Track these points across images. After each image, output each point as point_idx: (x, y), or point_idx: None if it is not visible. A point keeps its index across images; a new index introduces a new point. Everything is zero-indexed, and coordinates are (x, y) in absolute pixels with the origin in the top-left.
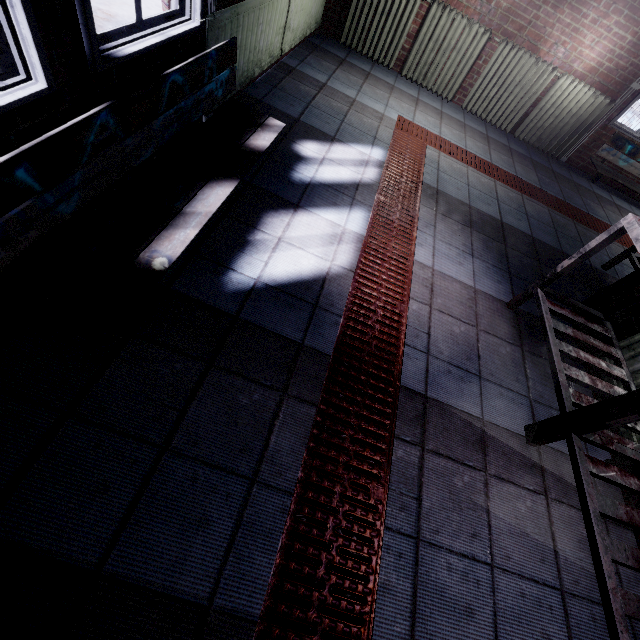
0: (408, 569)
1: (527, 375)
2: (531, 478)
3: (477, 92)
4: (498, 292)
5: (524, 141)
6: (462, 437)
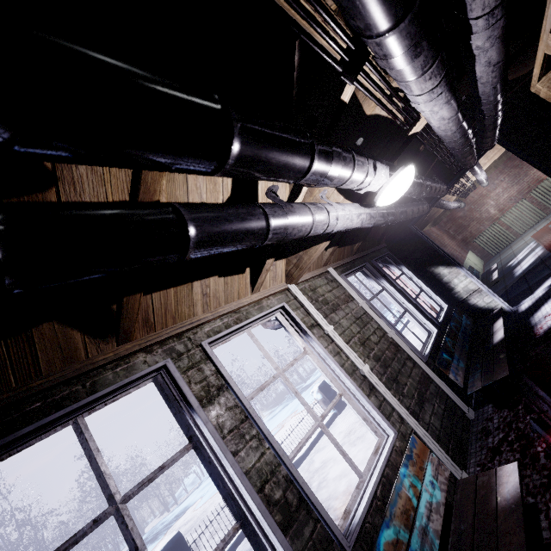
0: None
1: None
2: None
3: (548, 203)
4: None
5: None
6: None
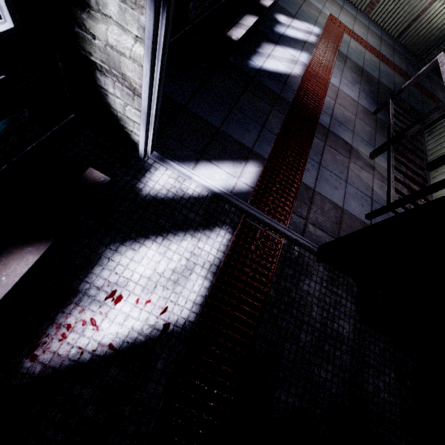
0: (316, 170)
1: (375, 140)
2: (368, 169)
3: (381, 7)
4: (369, 107)
5: (404, 45)
6: (342, 146)
